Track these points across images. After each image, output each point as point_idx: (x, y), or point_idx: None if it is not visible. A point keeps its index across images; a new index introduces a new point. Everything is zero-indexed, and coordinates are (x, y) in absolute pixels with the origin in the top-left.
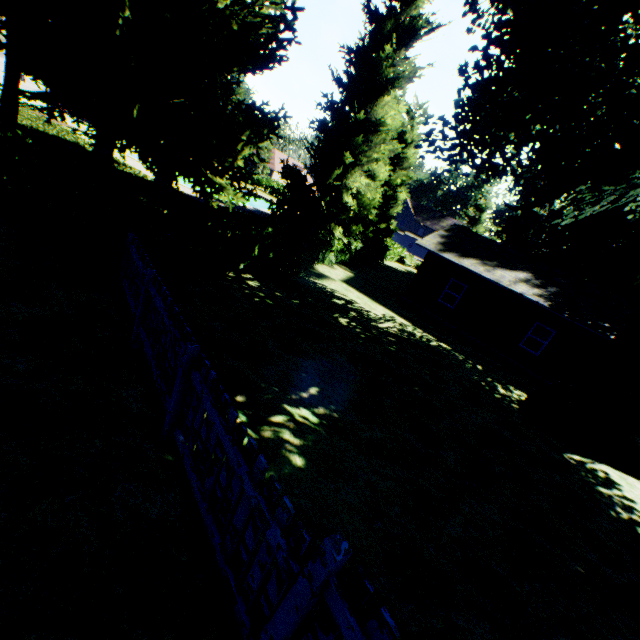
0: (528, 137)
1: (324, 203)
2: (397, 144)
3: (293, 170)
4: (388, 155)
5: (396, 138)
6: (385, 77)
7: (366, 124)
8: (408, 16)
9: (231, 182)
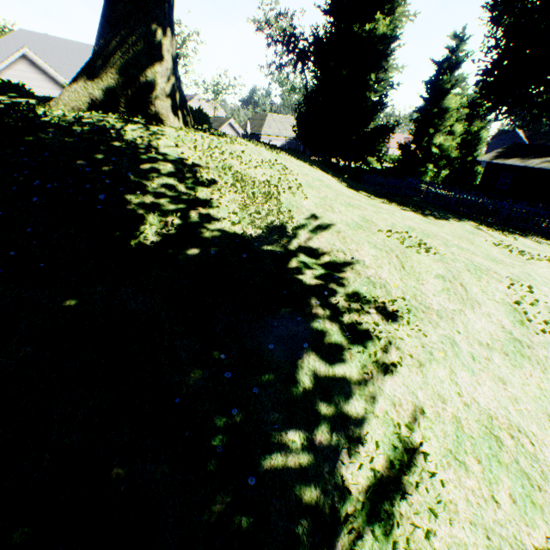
0: (498, 104)
1: (420, 155)
2: (466, 110)
3: (403, 145)
4: (461, 118)
5: (469, 104)
6: (445, 89)
7: (440, 111)
8: (456, 55)
9: (375, 159)
